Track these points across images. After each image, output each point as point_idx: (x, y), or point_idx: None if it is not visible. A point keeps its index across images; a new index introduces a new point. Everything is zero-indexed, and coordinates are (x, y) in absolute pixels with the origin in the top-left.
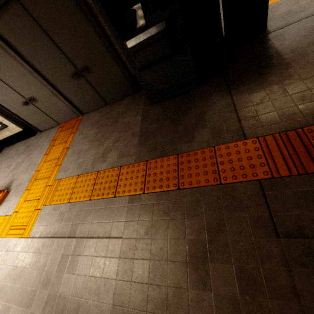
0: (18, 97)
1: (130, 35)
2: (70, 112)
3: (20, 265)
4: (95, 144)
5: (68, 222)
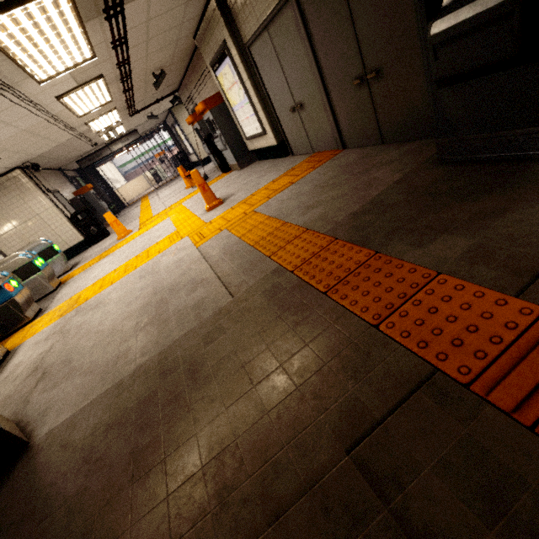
0: (289, 99)
1: (447, 9)
2: (332, 139)
3: (176, 264)
4: (316, 192)
5: (223, 254)
